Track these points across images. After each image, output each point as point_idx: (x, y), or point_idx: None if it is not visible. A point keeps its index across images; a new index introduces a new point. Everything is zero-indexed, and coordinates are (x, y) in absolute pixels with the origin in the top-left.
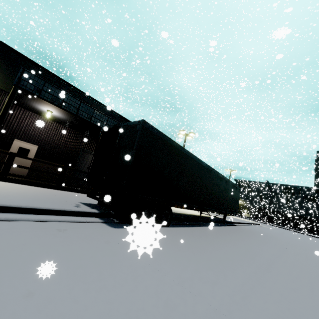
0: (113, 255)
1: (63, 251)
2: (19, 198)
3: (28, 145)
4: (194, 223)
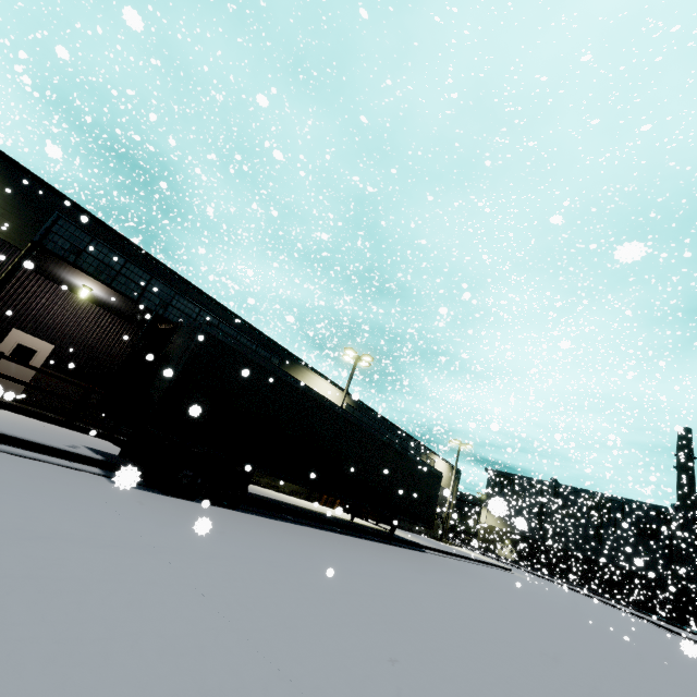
0: (73, 495)
1: (1, 474)
2: None
3: (36, 342)
4: (309, 522)
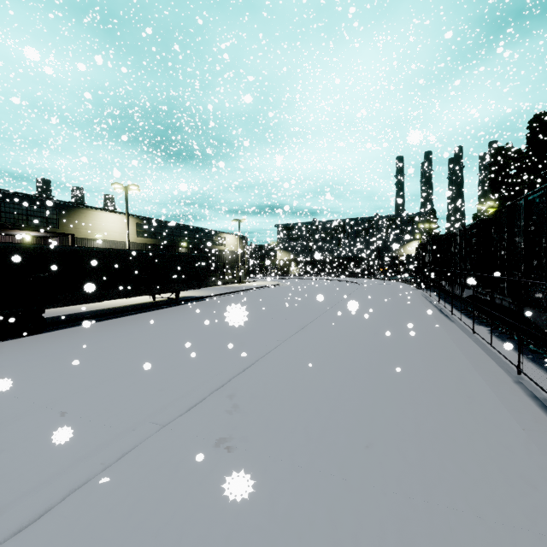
0: None
1: None
2: None
3: None
4: (108, 317)
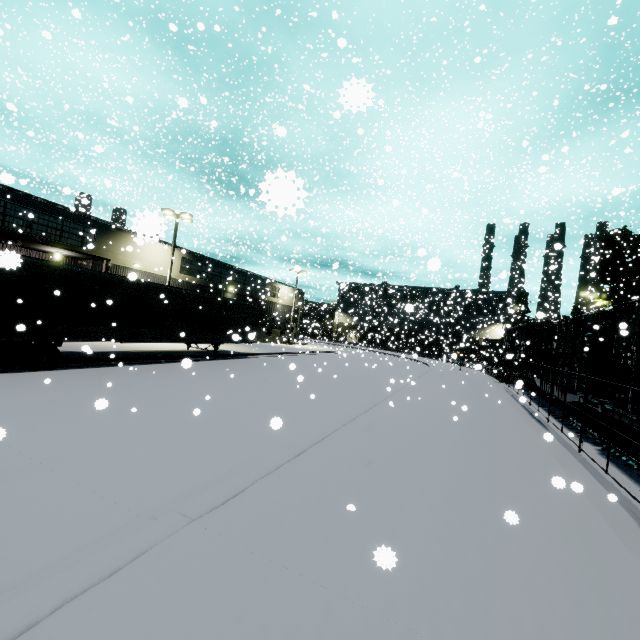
0: None
1: None
2: None
3: None
4: (133, 362)
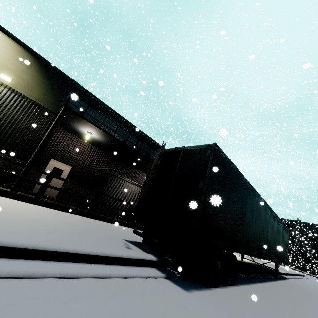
0: None
1: None
2: (65, 233)
3: (62, 165)
4: (251, 276)
